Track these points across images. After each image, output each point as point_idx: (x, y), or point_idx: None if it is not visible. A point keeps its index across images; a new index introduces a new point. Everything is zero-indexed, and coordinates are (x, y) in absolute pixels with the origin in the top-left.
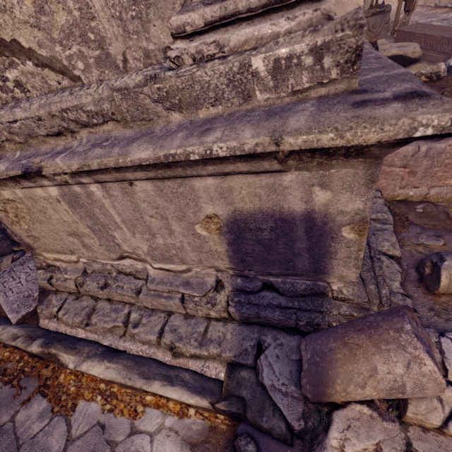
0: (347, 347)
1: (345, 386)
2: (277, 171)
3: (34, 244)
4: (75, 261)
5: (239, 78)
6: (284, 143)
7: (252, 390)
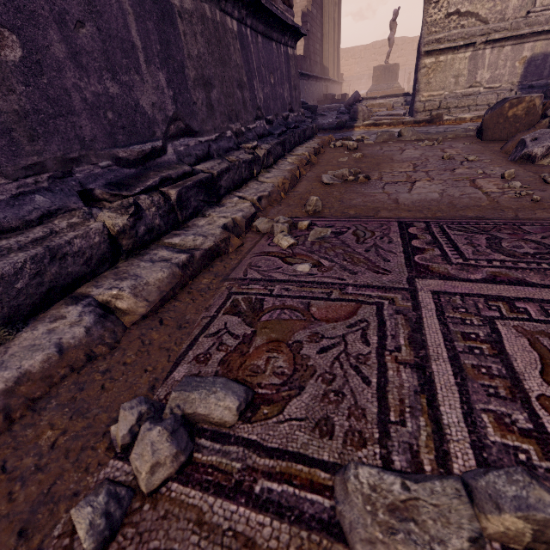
0: None
1: None
2: None
3: (423, 88)
4: (440, 95)
5: (547, 19)
6: None
7: None
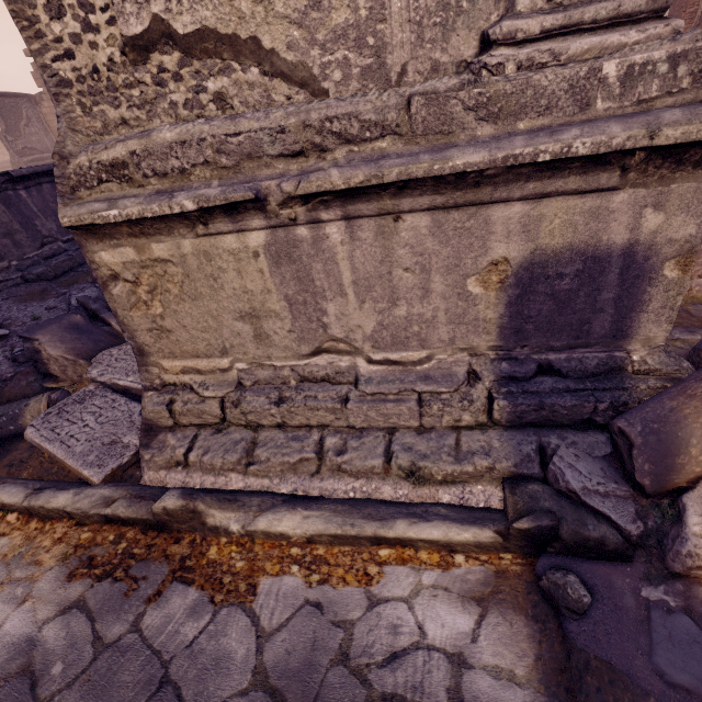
0: (696, 397)
1: None
2: (608, 190)
3: (154, 345)
4: (223, 369)
5: (583, 84)
6: (659, 137)
7: (555, 502)
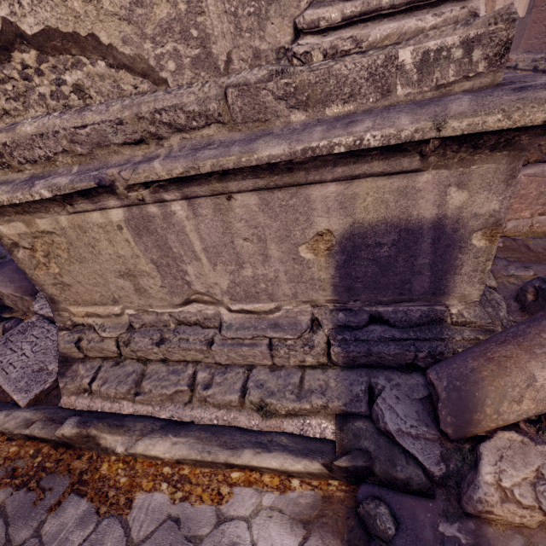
0: (494, 361)
1: (496, 406)
2: (412, 172)
3: (60, 296)
4: (117, 314)
5: (381, 71)
6: (446, 128)
7: (374, 440)
